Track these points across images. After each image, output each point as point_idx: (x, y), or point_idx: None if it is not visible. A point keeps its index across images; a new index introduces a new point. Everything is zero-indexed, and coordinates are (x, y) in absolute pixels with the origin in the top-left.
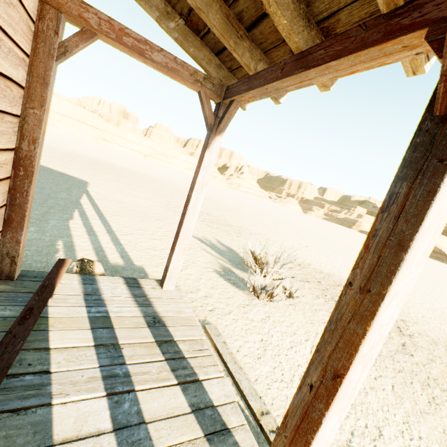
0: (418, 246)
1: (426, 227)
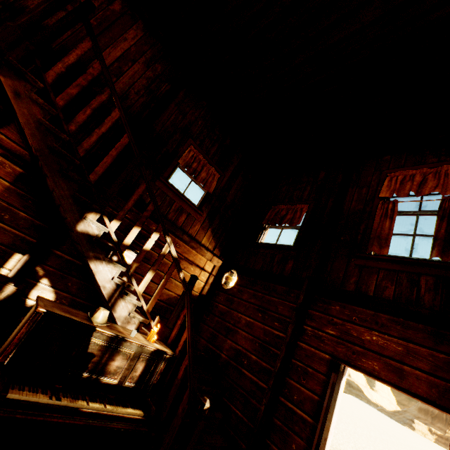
0: (338, 400)
1: (339, 396)
